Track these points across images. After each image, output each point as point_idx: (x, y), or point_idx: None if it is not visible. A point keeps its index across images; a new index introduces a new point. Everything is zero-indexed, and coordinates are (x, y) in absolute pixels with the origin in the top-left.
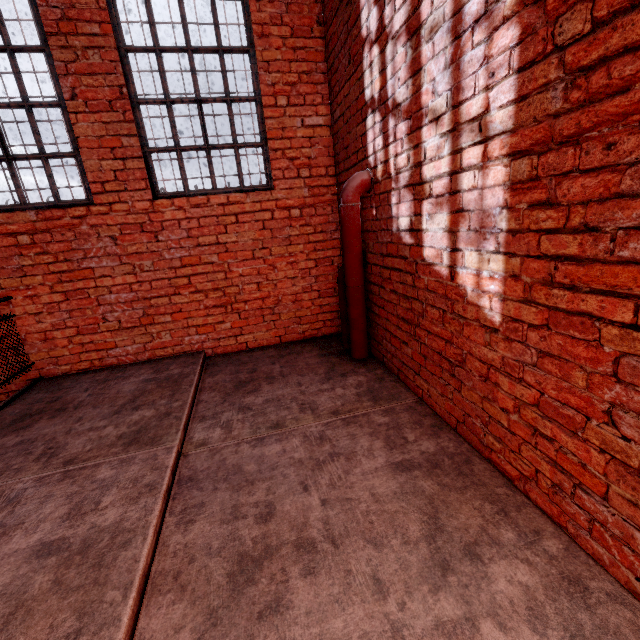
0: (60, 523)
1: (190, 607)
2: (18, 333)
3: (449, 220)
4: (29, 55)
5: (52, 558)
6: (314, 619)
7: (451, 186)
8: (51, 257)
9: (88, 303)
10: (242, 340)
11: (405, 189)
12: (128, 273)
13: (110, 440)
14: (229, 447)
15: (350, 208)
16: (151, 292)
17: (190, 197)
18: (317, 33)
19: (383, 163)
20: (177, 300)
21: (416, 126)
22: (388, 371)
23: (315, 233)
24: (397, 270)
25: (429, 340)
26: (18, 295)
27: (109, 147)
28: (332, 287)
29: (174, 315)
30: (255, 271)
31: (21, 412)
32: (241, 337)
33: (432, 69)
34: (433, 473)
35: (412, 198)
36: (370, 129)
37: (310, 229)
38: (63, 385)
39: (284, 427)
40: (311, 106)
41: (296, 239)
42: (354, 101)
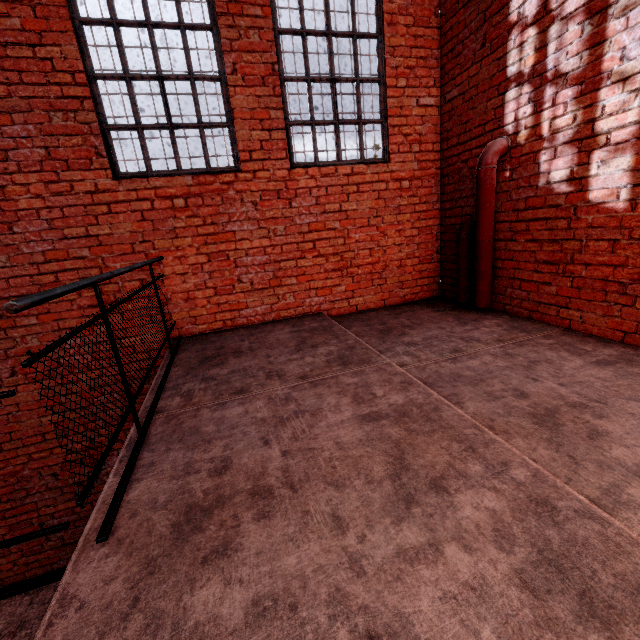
0: (357, 405)
1: (526, 440)
2: (164, 293)
3: (633, 161)
4: (194, 33)
5: (383, 421)
6: (636, 435)
7: (639, 132)
8: (200, 220)
9: (227, 265)
10: (353, 303)
11: (565, 145)
12: (263, 237)
13: (321, 364)
14: (431, 365)
15: (491, 170)
16: (281, 255)
17: (321, 167)
18: (434, 24)
19: (530, 128)
20: (302, 264)
21: (591, 89)
22: (514, 316)
23: (420, 203)
24: (541, 219)
25: (588, 271)
26: (168, 256)
27: (258, 119)
28: (430, 254)
29: (298, 278)
30: (369, 238)
31: (199, 356)
32: (352, 300)
33: (622, 39)
34: (633, 364)
35: (576, 151)
36: (511, 101)
37: (416, 200)
38: (212, 339)
39: (465, 351)
40: (425, 88)
41: (404, 209)
42: (486, 79)
